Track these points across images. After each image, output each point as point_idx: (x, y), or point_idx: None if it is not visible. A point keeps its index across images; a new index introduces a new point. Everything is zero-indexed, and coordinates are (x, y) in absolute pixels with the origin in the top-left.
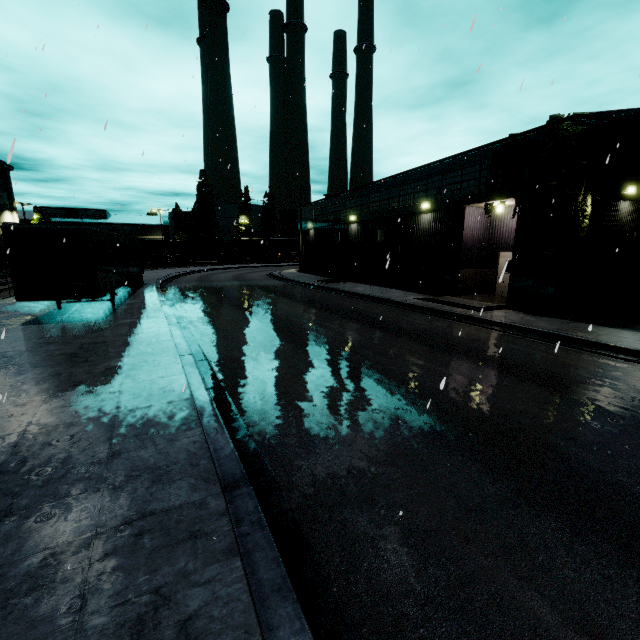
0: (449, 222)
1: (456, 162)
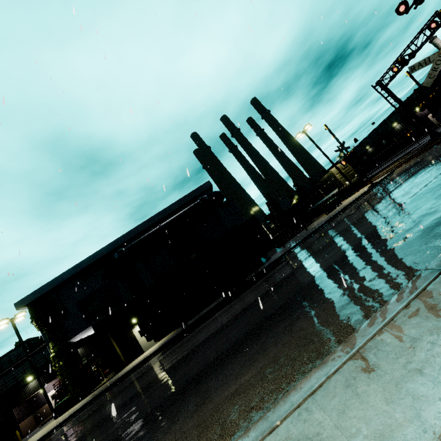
0: (406, 122)
1: (396, 111)
